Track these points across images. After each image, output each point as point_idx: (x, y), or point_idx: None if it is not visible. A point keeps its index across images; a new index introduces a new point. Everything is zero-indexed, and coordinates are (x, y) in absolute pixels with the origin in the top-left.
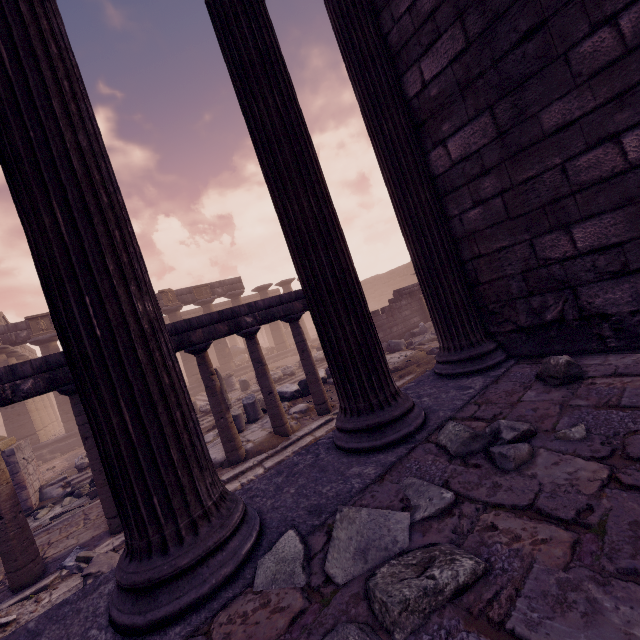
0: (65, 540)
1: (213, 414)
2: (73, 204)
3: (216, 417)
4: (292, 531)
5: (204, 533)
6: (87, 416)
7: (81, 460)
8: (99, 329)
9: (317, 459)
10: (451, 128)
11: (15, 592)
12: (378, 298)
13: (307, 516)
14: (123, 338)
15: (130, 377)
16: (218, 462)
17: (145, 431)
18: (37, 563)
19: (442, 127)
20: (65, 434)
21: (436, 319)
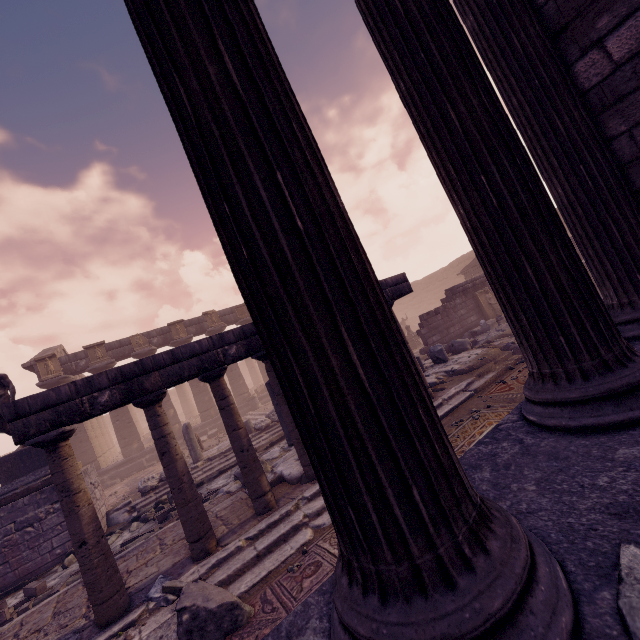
0: (144, 568)
1: (287, 424)
2: (243, 47)
3: (290, 427)
4: (631, 546)
5: (497, 551)
6: (280, 364)
7: (144, 483)
8: (299, 219)
9: (526, 446)
10: (612, 21)
11: (102, 628)
12: (417, 305)
13: (618, 522)
14: (330, 235)
15: (350, 293)
16: (295, 477)
17: (382, 378)
18: (122, 594)
19: (596, 24)
20: (123, 459)
21: (605, 268)
